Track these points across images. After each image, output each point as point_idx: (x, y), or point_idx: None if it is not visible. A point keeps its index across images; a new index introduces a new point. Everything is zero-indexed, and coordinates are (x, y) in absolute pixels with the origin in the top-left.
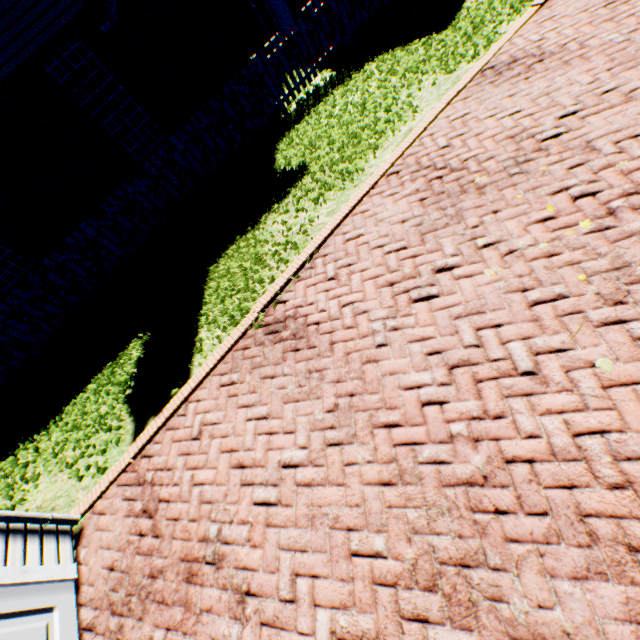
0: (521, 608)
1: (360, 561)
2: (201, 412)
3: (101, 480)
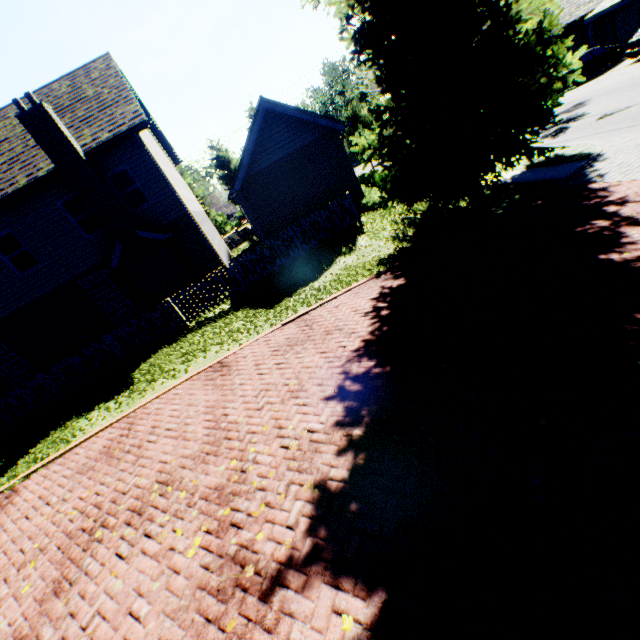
0: None
1: None
2: None
3: None
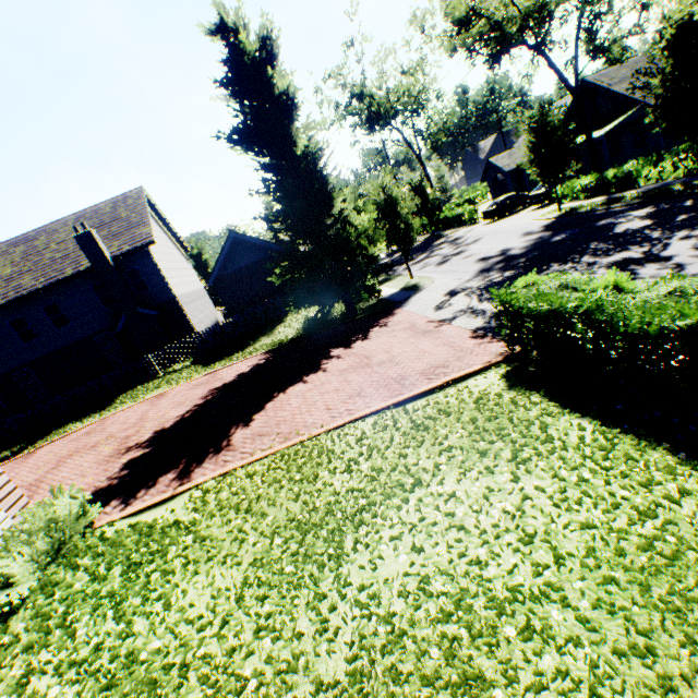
0: None
1: None
2: None
3: None
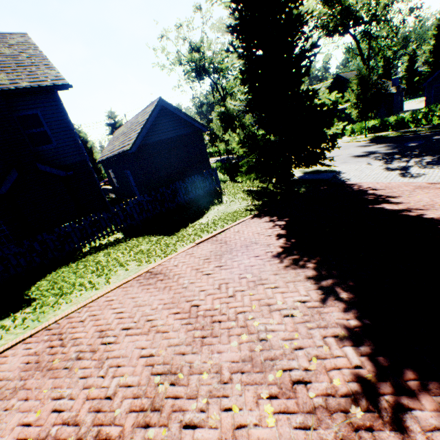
0: None
1: None
2: None
3: None
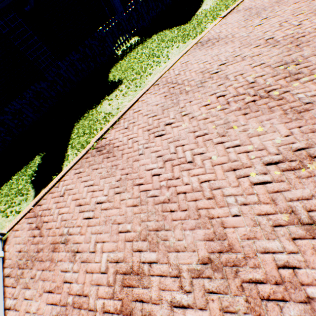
0: (173, 242)
1: (121, 234)
2: (65, 185)
3: (17, 216)
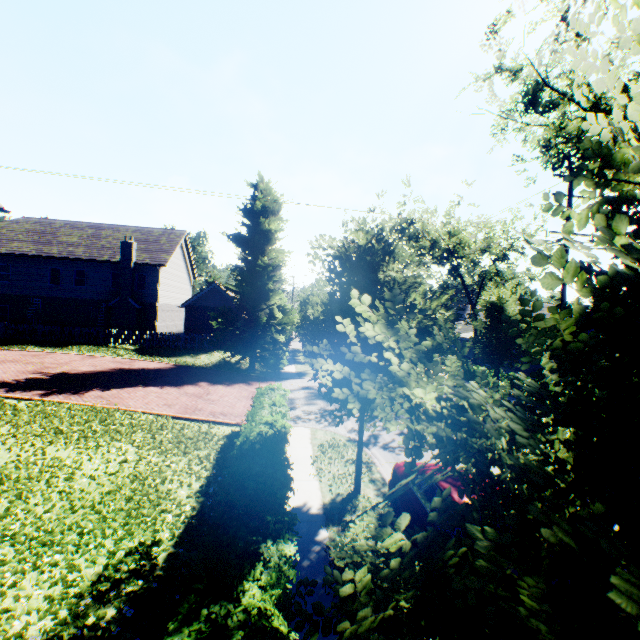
0: None
1: None
2: None
3: None
